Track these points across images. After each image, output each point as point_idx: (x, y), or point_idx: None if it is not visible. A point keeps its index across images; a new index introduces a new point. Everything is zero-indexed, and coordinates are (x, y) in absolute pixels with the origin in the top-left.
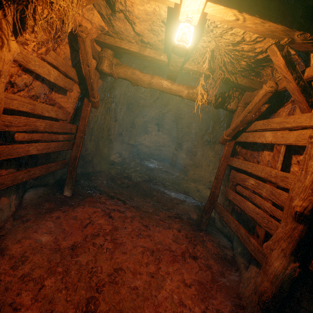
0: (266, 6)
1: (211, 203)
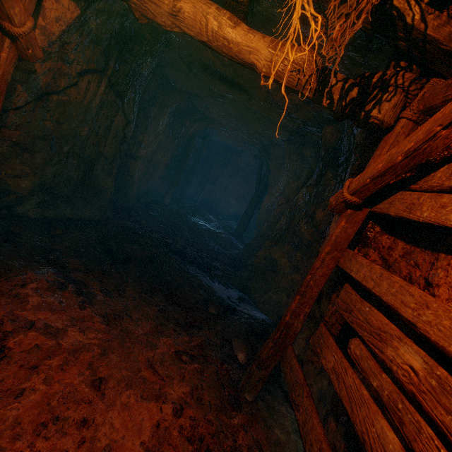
0: None
1: (276, 347)
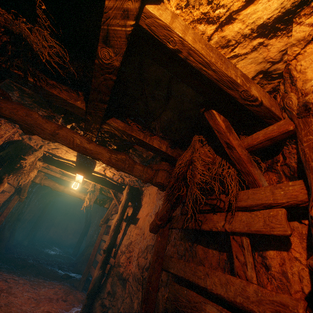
0: (102, 181)
1: (88, 267)
